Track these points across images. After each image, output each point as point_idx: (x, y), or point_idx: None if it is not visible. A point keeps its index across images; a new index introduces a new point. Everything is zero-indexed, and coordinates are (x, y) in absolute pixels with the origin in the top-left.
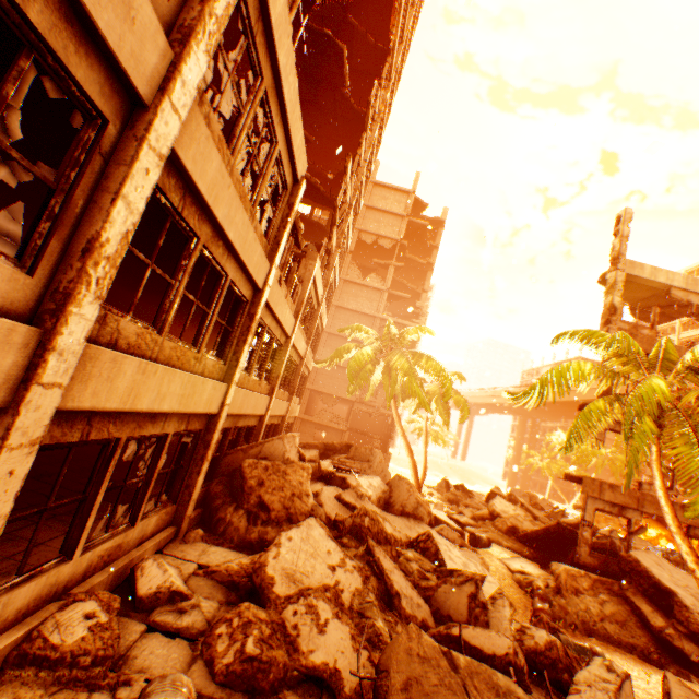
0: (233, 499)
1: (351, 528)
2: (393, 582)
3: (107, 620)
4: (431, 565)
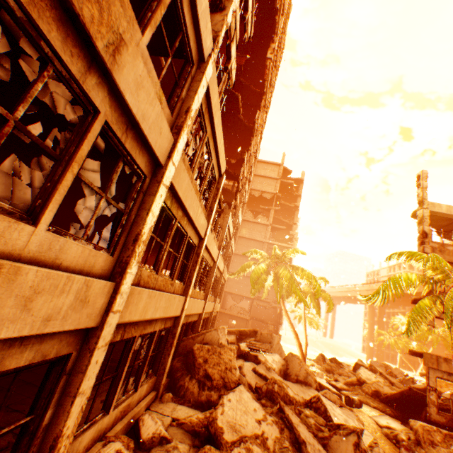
0: (188, 372)
1: (266, 392)
2: (300, 433)
3: None
4: (323, 420)
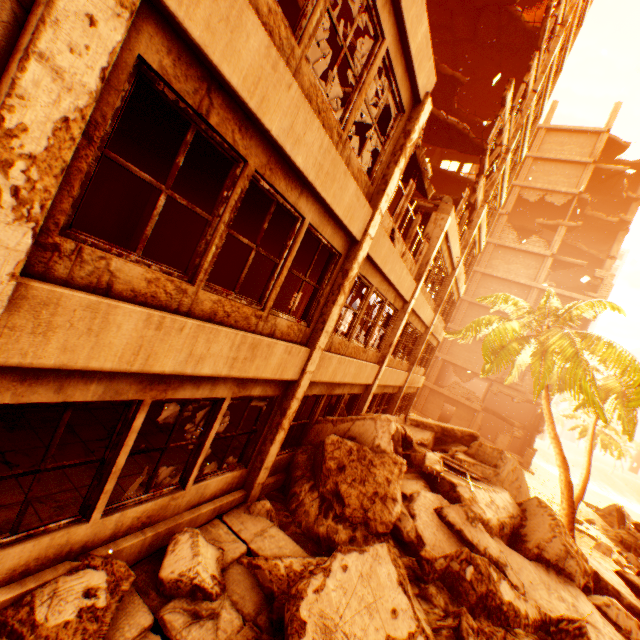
0: (311, 475)
1: (442, 572)
2: None
3: (103, 606)
4: None
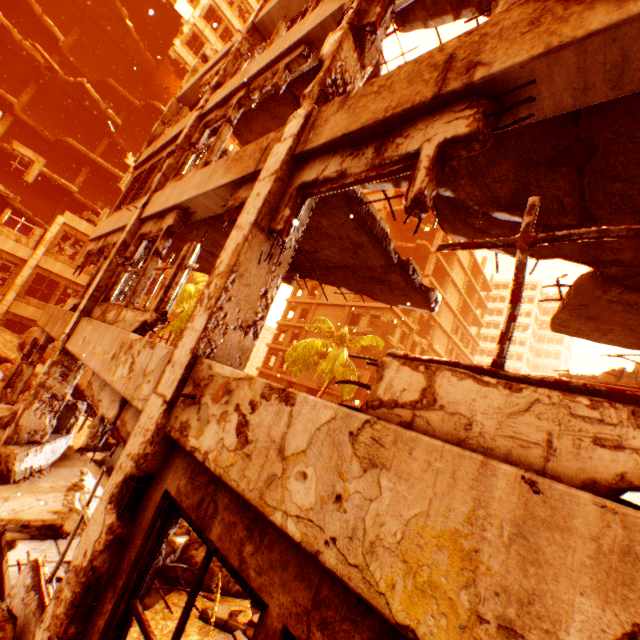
0: None
1: None
2: None
3: None
4: None
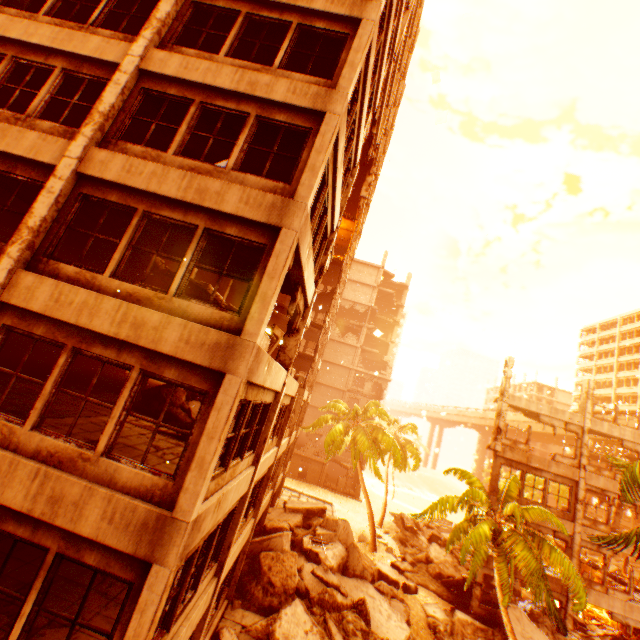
0: (254, 576)
1: (318, 600)
2: None
3: None
4: (361, 624)
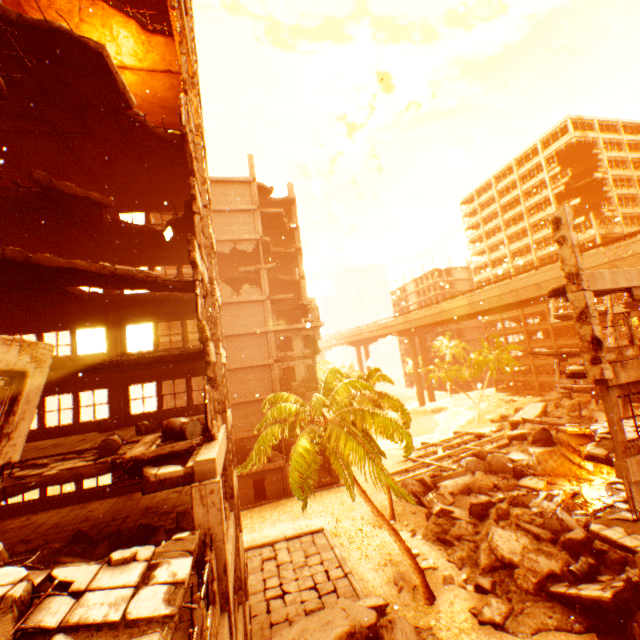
0: None
1: None
2: None
3: None
4: None
